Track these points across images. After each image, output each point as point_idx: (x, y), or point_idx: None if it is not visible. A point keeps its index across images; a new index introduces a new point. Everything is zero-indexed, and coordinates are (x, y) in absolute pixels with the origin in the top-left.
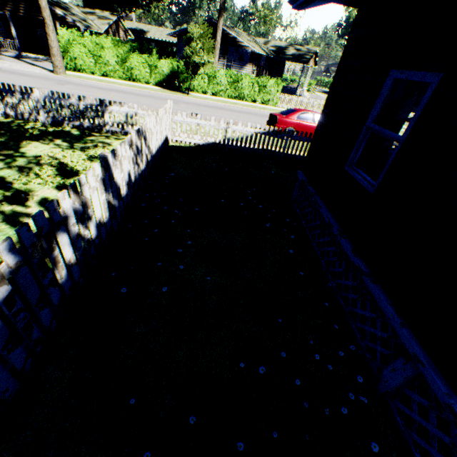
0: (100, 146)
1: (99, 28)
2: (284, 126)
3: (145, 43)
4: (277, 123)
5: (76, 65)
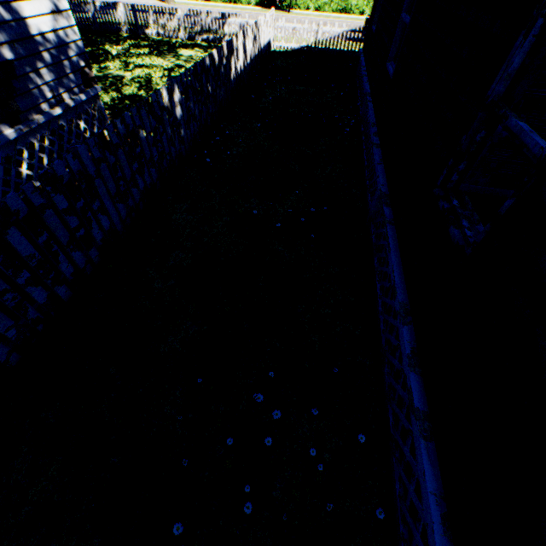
0: None
1: None
2: None
3: None
4: None
5: None
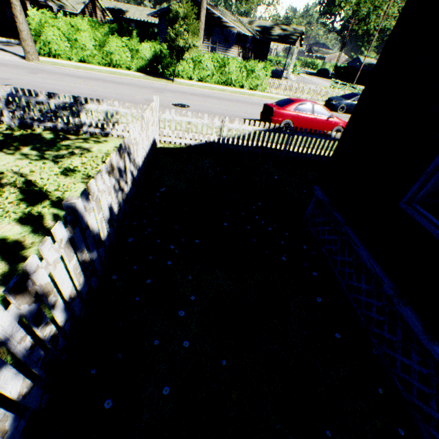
0: (76, 153)
1: (74, 8)
2: (281, 119)
3: (124, 24)
4: (273, 115)
5: (50, 50)
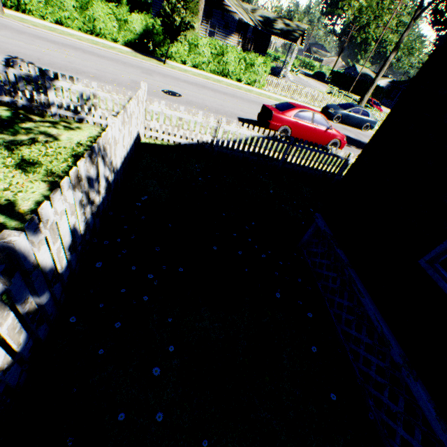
0: (39, 141)
1: None
2: (279, 124)
3: None
4: (272, 119)
5: (19, 2)
